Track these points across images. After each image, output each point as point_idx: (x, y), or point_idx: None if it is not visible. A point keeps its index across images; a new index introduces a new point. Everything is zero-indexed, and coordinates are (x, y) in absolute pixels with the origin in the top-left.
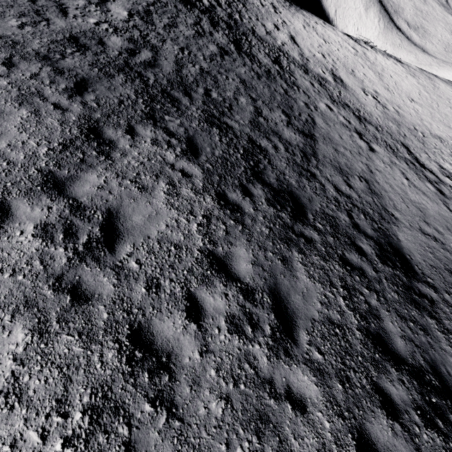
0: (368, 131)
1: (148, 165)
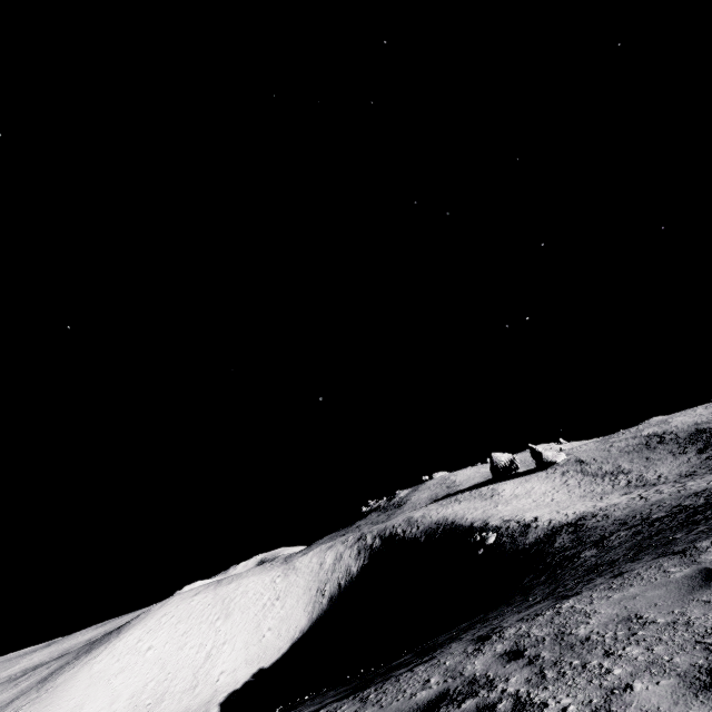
0: (647, 482)
1: None
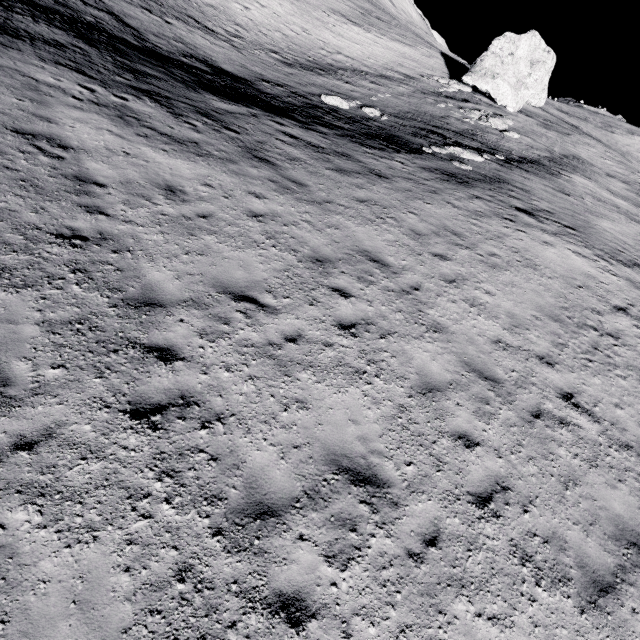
0: (152, 7)
1: (40, 34)
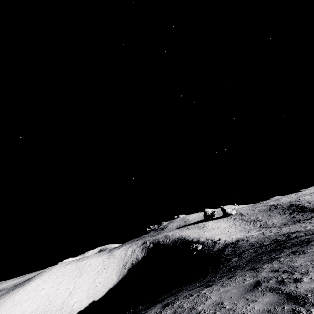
0: (268, 226)
1: None
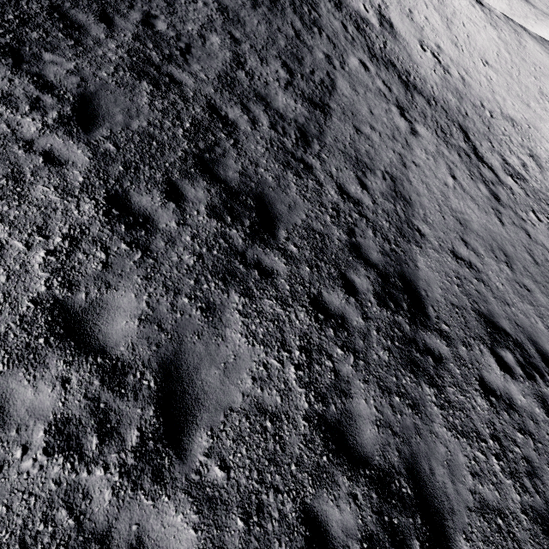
0: (415, 105)
1: None
